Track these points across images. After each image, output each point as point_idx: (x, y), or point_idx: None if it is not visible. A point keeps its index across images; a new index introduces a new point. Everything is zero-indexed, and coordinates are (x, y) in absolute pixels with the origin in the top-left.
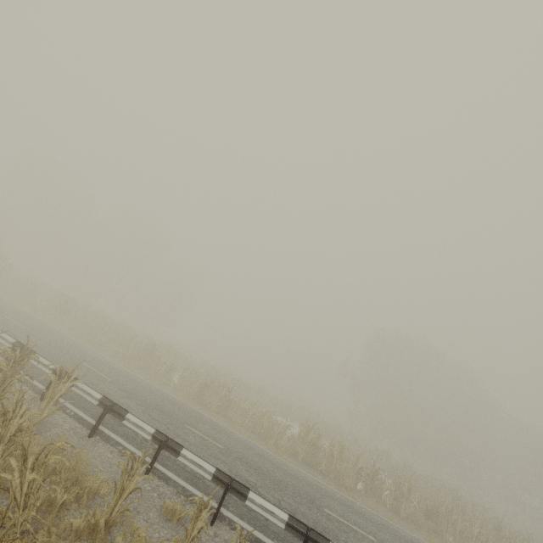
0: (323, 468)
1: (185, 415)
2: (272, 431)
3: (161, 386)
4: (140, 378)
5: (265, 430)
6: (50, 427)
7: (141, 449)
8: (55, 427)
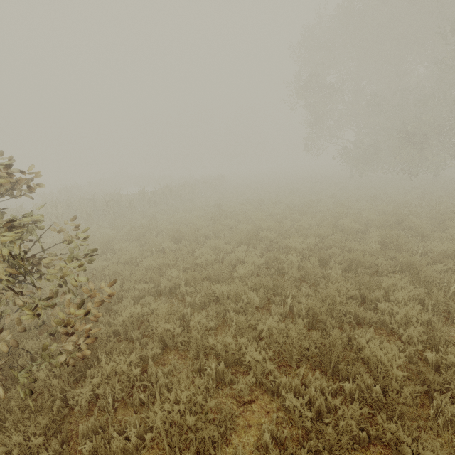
0: None
1: None
2: None
3: None
4: None
5: None
6: None
7: None
8: None
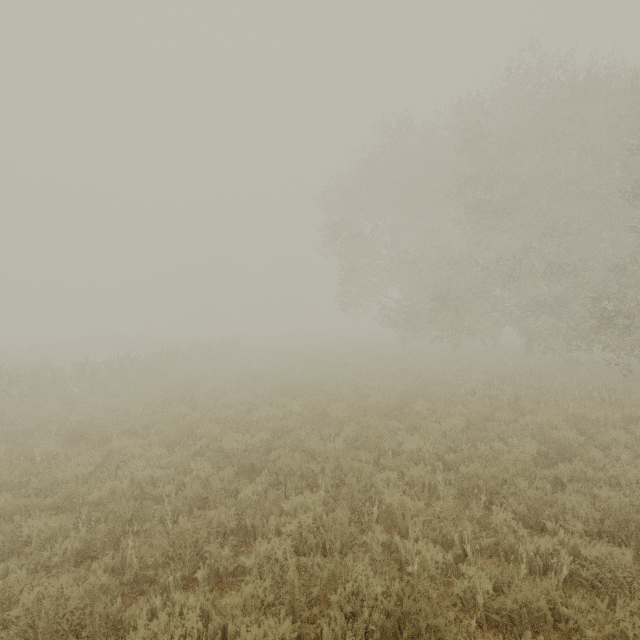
0: None
1: None
2: None
3: None
4: None
5: None
6: None
7: None
8: None
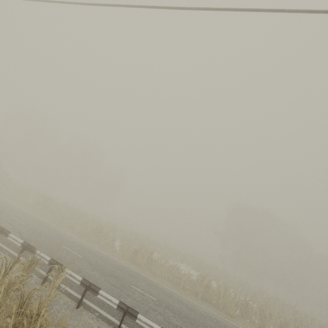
0: (214, 302)
1: (128, 276)
2: (179, 277)
3: (109, 254)
4: (97, 251)
5: (176, 279)
6: (52, 304)
7: (109, 312)
8: (55, 304)
